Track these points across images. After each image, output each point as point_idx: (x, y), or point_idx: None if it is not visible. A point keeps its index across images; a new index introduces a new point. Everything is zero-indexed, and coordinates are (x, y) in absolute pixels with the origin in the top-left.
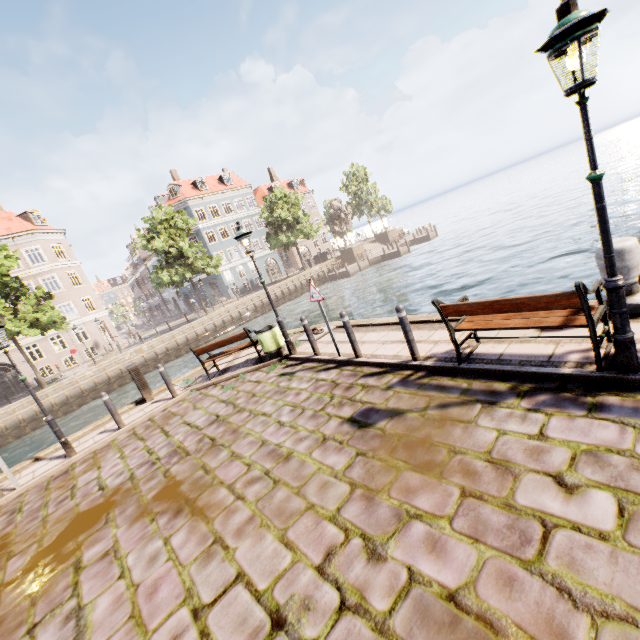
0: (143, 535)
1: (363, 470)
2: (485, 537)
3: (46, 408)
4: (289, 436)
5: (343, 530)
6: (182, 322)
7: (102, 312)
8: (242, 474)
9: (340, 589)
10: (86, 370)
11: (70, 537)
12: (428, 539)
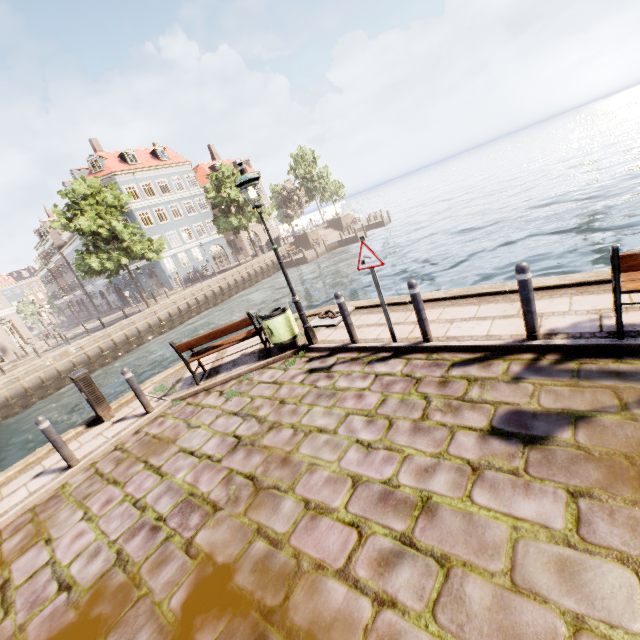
0: None
1: (620, 528)
2: None
3: None
4: (398, 466)
5: None
6: (116, 318)
7: (8, 309)
8: (354, 546)
9: None
10: None
11: None
12: None
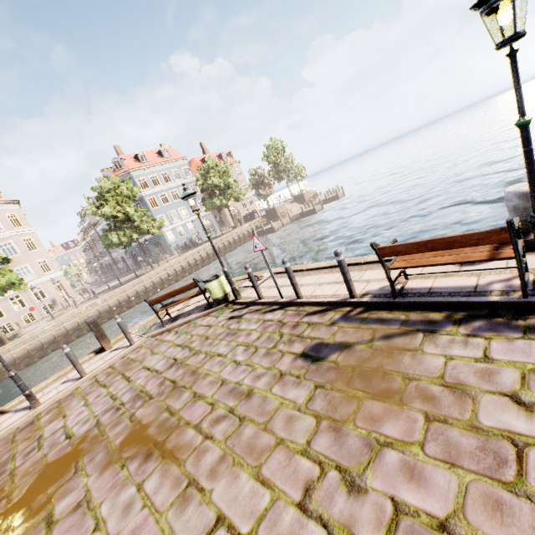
0: (115, 482)
1: (325, 402)
2: (460, 461)
3: (8, 362)
4: (247, 374)
5: (317, 463)
6: (131, 277)
7: (57, 272)
8: (207, 413)
9: (326, 526)
10: (45, 325)
11: (40, 490)
12: (404, 467)
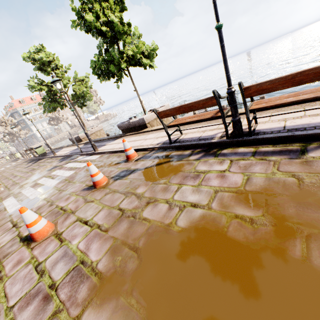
0: None
1: None
2: None
3: None
4: None
5: None
6: None
7: None
8: None
9: None
10: None
11: None
12: None
